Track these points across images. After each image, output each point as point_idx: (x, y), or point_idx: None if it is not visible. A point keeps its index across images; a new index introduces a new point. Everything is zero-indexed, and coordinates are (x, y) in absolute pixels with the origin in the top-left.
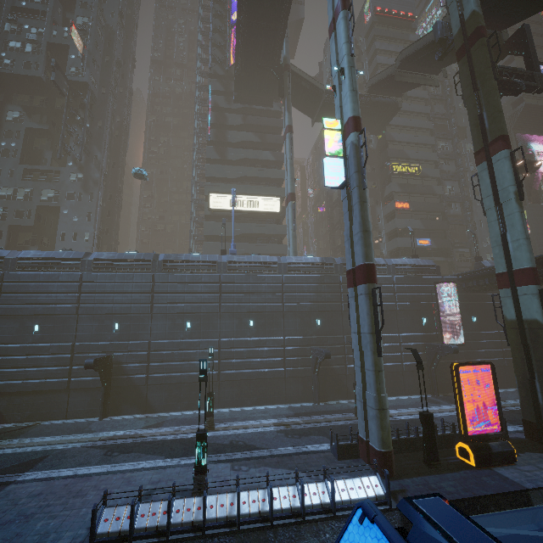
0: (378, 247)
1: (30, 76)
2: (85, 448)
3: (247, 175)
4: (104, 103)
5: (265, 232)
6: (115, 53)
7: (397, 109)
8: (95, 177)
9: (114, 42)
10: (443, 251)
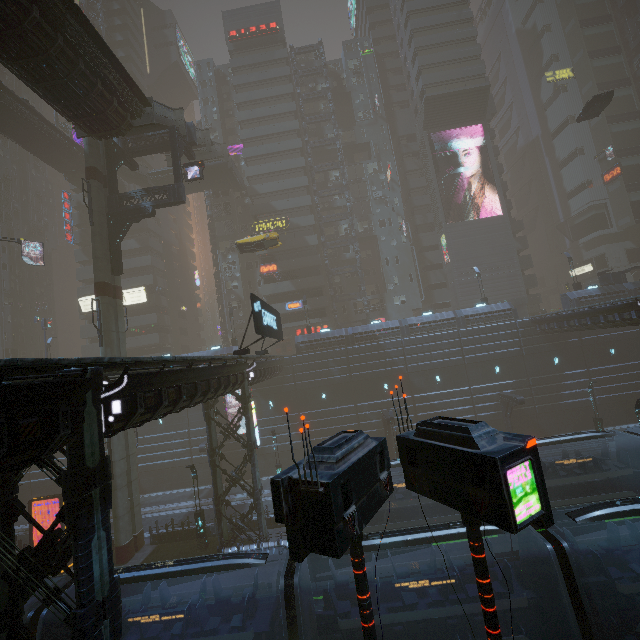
0: None
1: None
2: None
3: None
4: None
5: (137, 325)
6: None
7: (230, 170)
8: None
9: None
10: (320, 311)
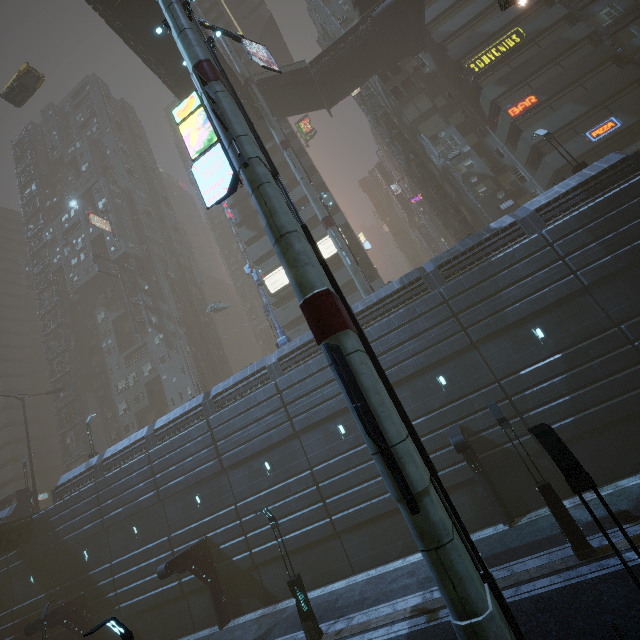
0: (524, 192)
1: (92, 279)
2: None
3: None
4: (149, 257)
5: (345, 281)
6: (138, 207)
7: None
8: (171, 330)
9: (134, 199)
10: None
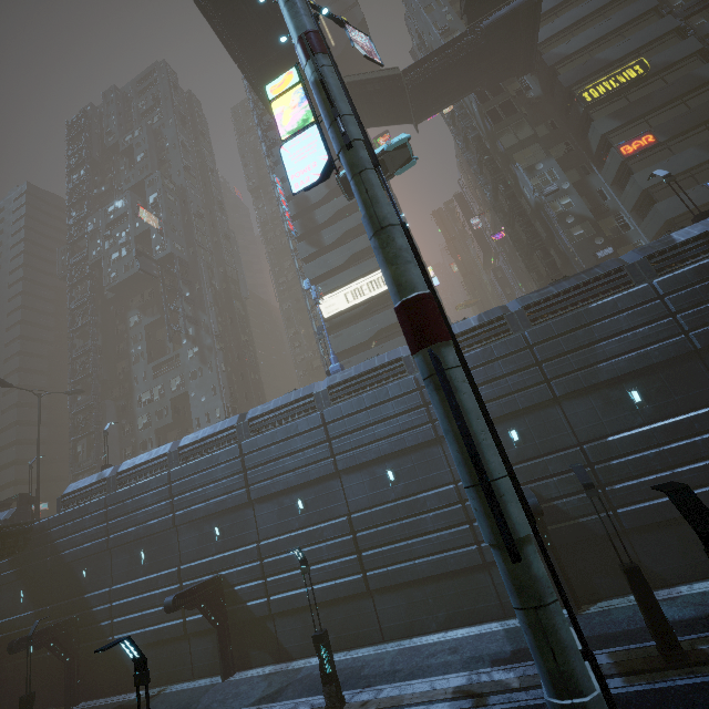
0: (626, 241)
1: (131, 277)
2: None
3: (356, 251)
4: (195, 262)
5: None
6: (191, 207)
7: (536, 6)
8: (208, 344)
9: (188, 198)
10: None
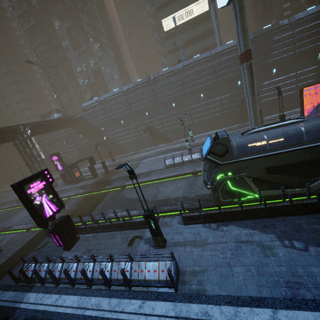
0: None
1: None
2: (155, 153)
3: None
4: None
5: (202, 32)
6: None
7: None
8: (104, 42)
9: None
10: None
